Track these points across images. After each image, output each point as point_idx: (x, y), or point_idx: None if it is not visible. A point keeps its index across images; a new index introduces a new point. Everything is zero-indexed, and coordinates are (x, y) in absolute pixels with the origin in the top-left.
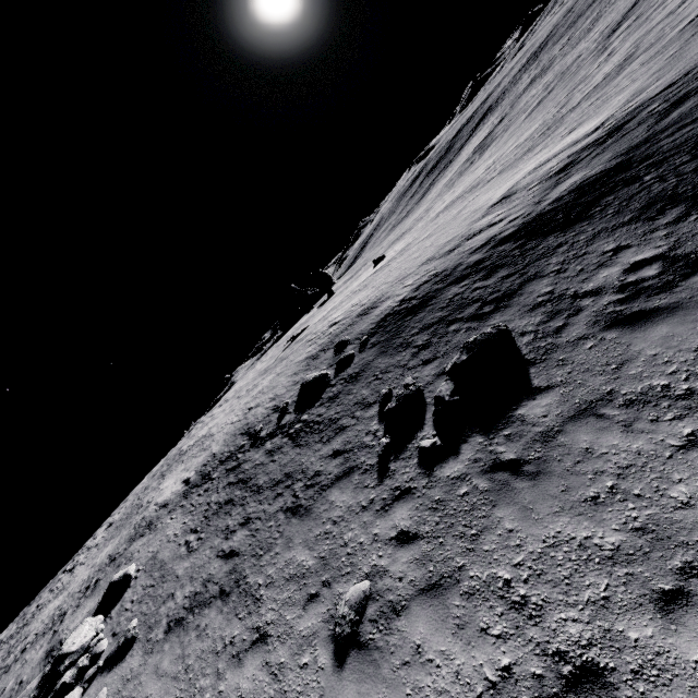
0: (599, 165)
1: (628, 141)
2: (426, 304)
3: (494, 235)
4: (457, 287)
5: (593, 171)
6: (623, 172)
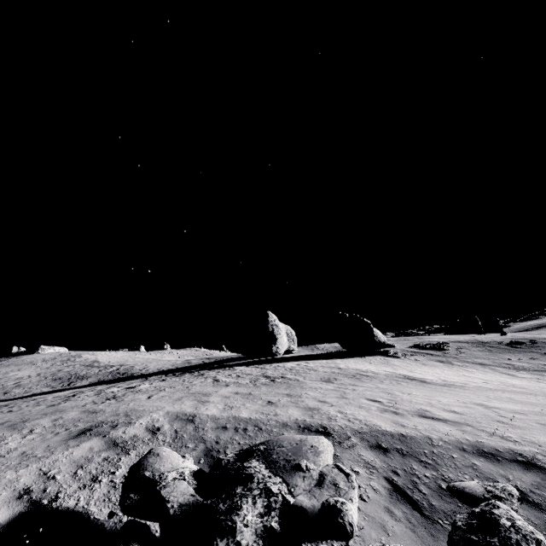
0: None
1: None
2: None
3: None
4: None
5: None
6: None
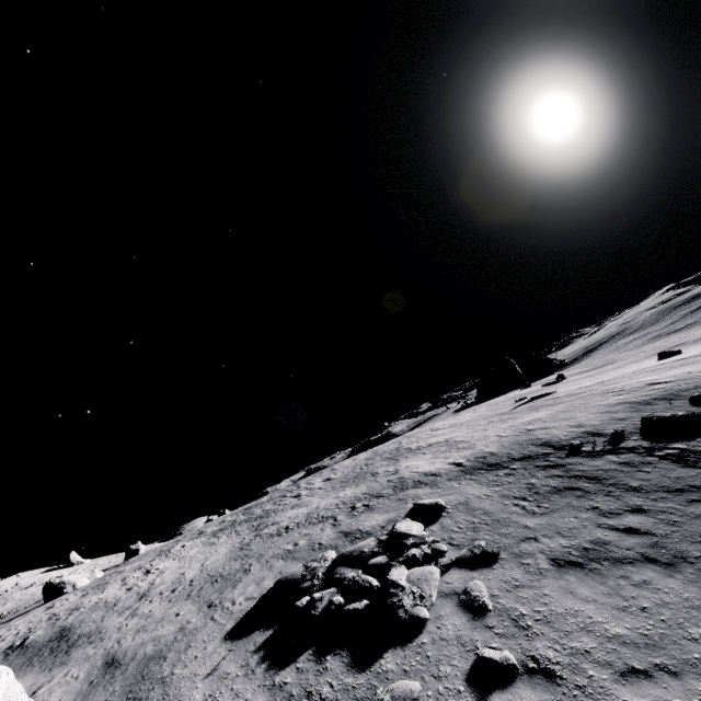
0: None
1: None
2: None
3: None
4: None
5: None
6: None
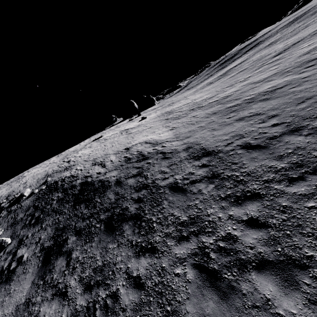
0: (117, 176)
1: (127, 174)
2: (53, 192)
3: (92, 175)
4: (58, 194)
5: (112, 178)
6: (99, 194)
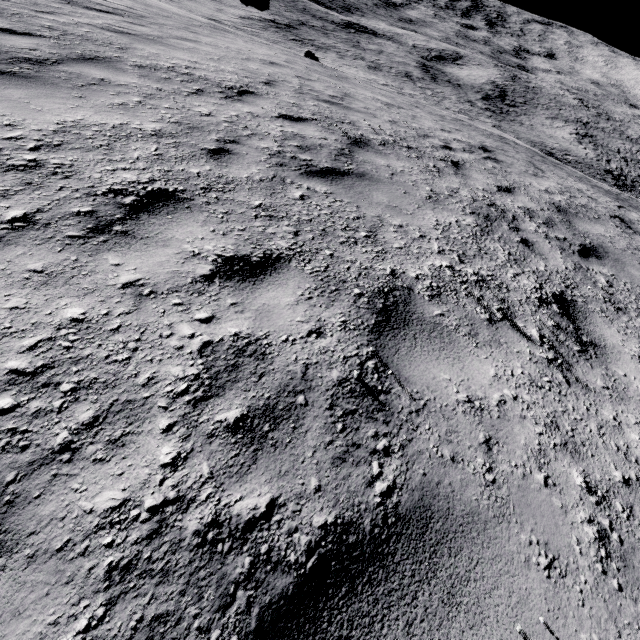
0: None
1: None
2: None
3: None
4: None
5: None
6: None
